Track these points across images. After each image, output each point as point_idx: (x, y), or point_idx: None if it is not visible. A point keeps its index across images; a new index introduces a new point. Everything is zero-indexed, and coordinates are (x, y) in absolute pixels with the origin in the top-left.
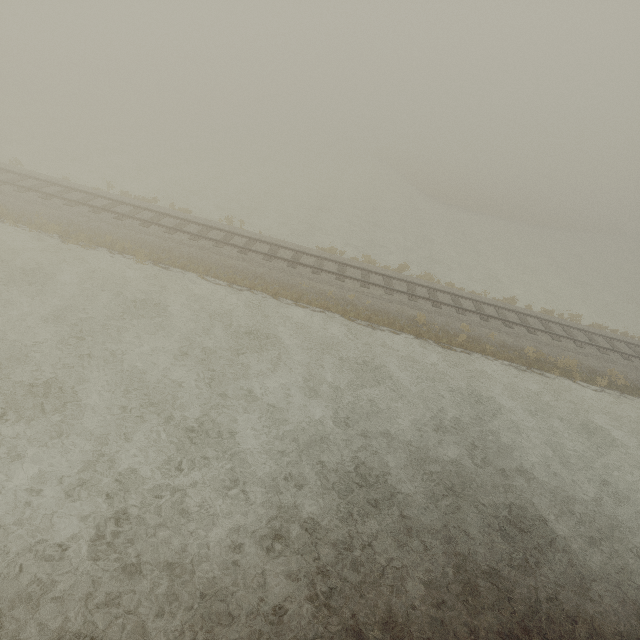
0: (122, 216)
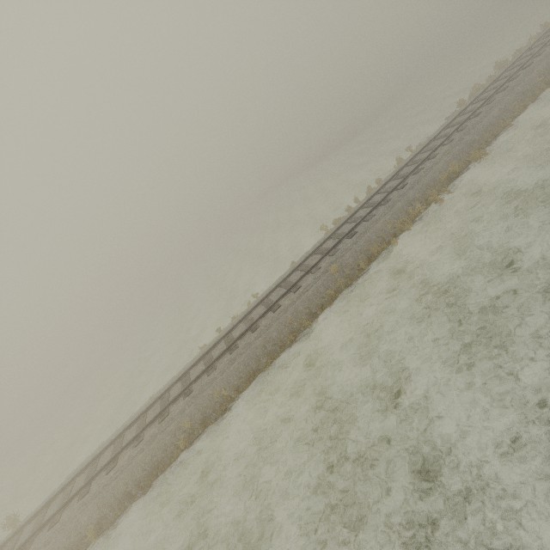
0: (398, 187)
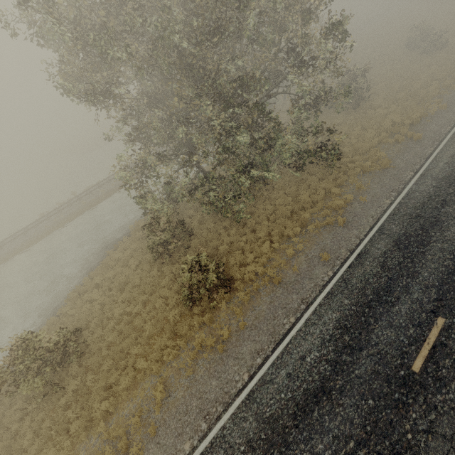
0: None
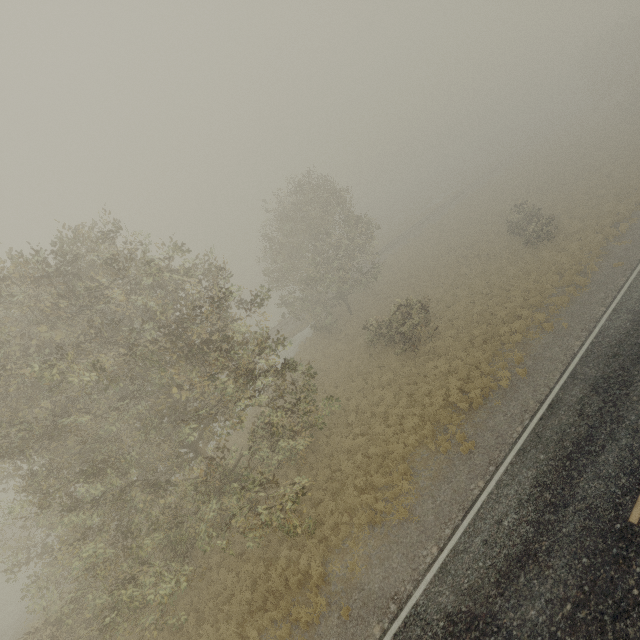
0: None
